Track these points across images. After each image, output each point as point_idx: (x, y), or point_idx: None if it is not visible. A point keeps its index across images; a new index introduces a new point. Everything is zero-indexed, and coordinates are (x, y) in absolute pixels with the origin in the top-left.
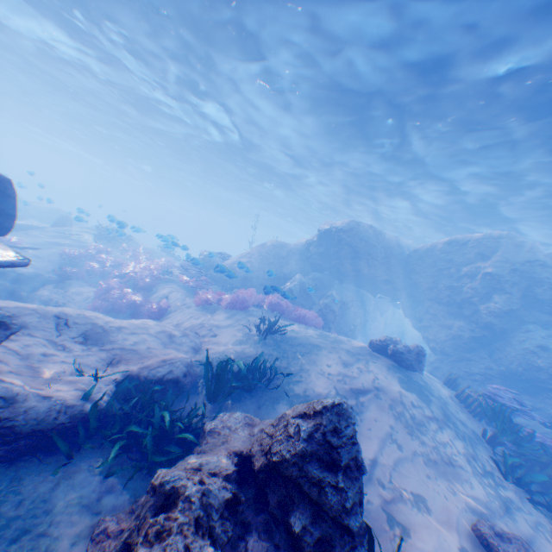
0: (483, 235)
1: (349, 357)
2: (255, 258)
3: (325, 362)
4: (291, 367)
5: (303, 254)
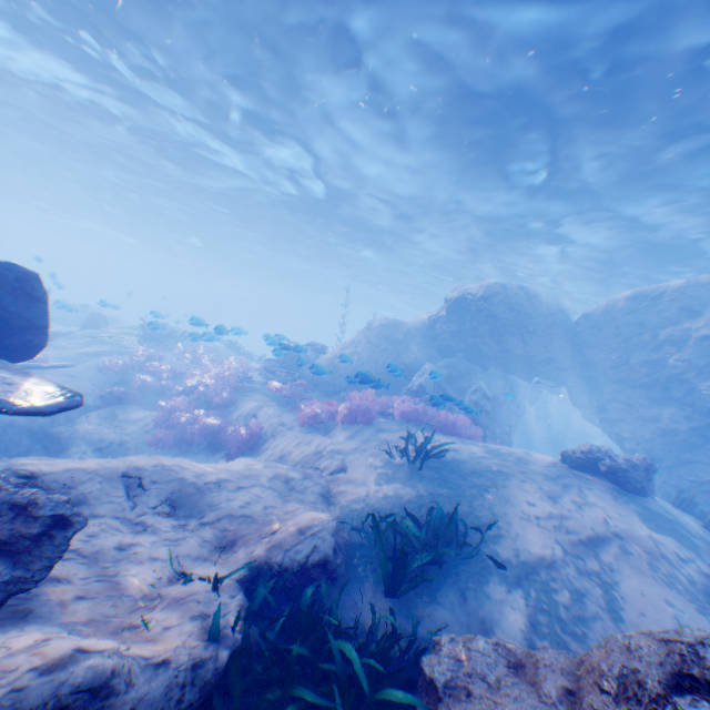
0: (686, 283)
1: (553, 486)
2: (362, 346)
3: (524, 499)
4: (479, 514)
5: (425, 334)
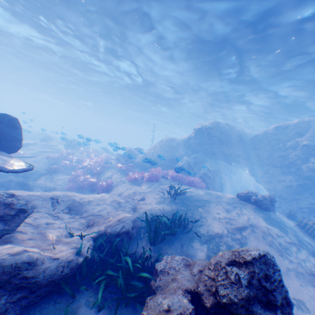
0: (298, 121)
1: (229, 206)
2: (158, 149)
3: (215, 211)
4: (195, 216)
5: (185, 144)
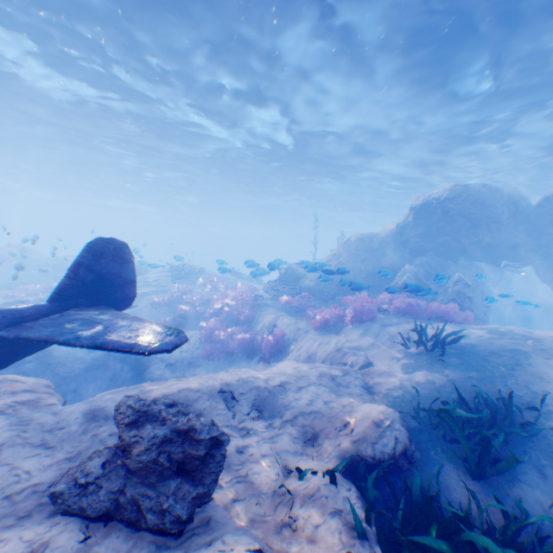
0: None
1: None
2: (345, 258)
3: None
4: (517, 393)
5: (395, 239)
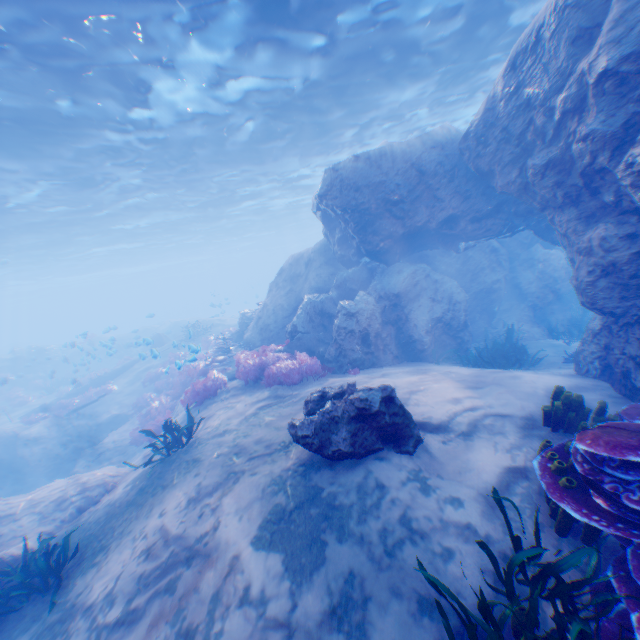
0: None
1: (215, 477)
2: (271, 296)
3: (163, 507)
4: (117, 531)
5: (327, 251)
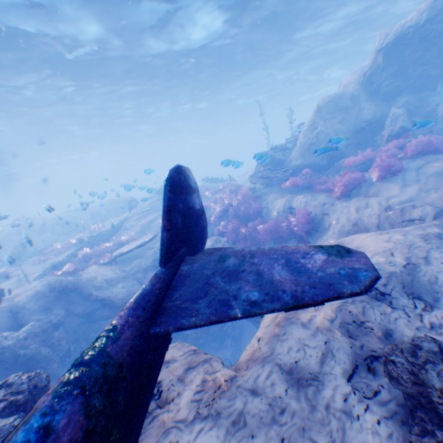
0: None
1: None
2: (322, 126)
3: None
4: None
5: (363, 91)
